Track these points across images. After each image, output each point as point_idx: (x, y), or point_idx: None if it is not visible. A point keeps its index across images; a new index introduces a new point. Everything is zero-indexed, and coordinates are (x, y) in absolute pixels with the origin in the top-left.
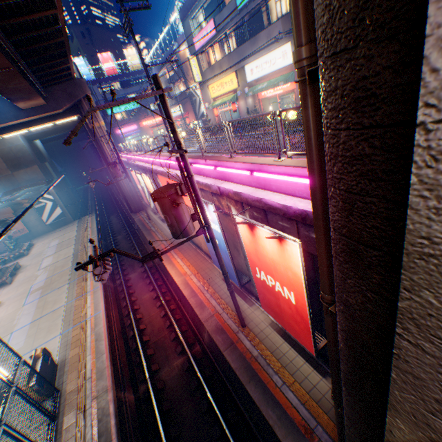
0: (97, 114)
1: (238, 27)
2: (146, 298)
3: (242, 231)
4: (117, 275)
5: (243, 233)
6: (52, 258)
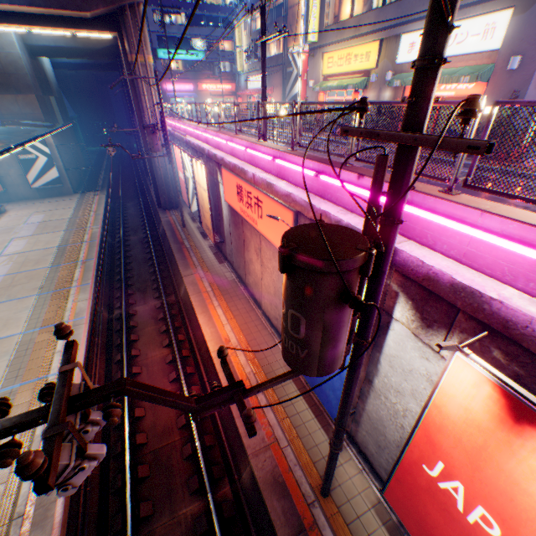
0: (145, 42)
1: None
2: (155, 358)
3: (452, 387)
4: (116, 299)
5: (456, 392)
6: (26, 243)
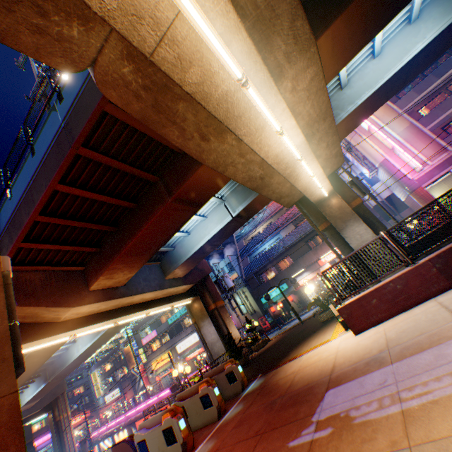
0: (68, 404)
1: (170, 329)
2: None
3: None
4: None
5: None
6: None
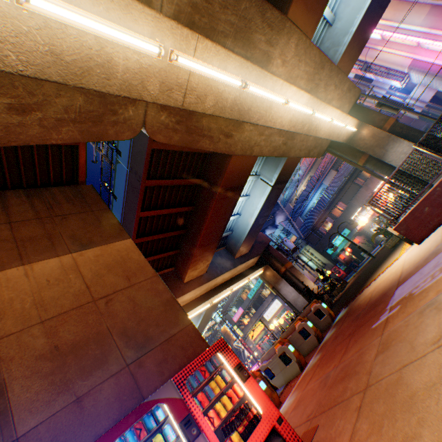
0: None
1: (252, 303)
2: None
3: None
4: None
5: None
6: None
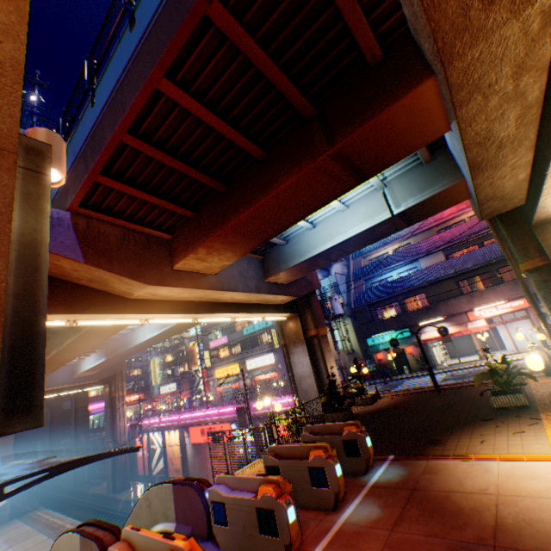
0: (125, 384)
1: (243, 341)
2: None
3: None
4: None
5: None
6: (13, 549)
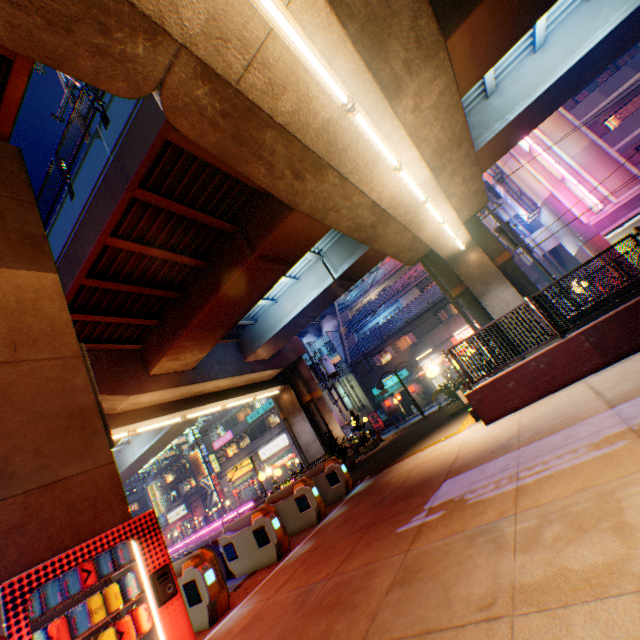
0: None
1: (250, 430)
2: None
3: None
4: None
5: None
6: None
